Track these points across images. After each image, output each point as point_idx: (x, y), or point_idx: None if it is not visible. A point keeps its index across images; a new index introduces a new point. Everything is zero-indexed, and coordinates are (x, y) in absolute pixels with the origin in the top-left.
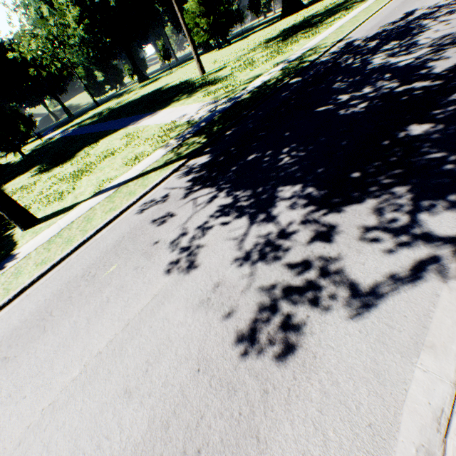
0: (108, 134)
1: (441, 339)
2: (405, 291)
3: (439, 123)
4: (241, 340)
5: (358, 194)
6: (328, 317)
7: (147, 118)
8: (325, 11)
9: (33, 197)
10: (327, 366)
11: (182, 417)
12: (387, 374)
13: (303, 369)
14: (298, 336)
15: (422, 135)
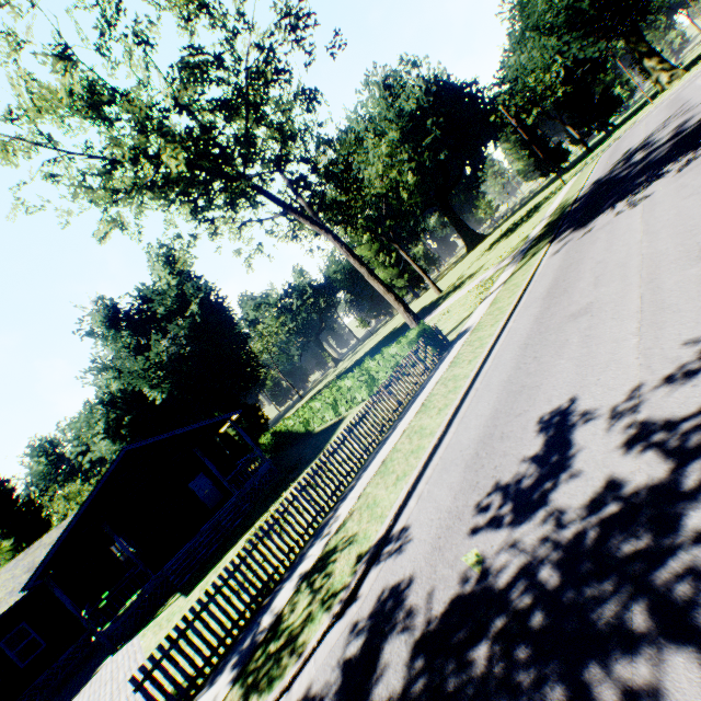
0: None
1: None
2: None
3: None
4: None
5: None
6: None
7: (429, 316)
8: (523, 216)
9: None
10: None
11: None
12: None
13: None
14: None
15: None
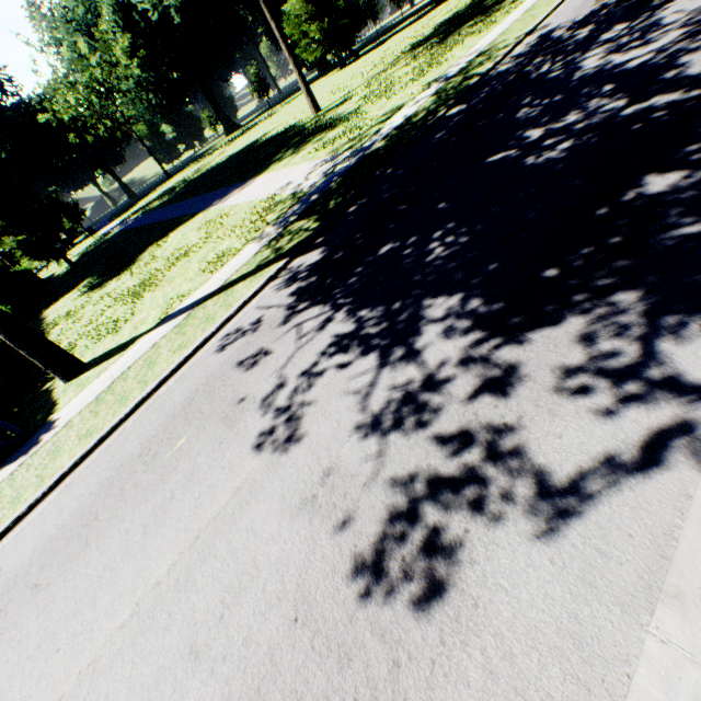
0: (182, 222)
1: (694, 581)
2: (630, 488)
3: (698, 169)
4: (360, 571)
5: (554, 307)
6: (499, 533)
7: (236, 193)
8: None
9: (81, 328)
10: (495, 623)
11: (270, 700)
12: (597, 644)
13: (456, 626)
14: (450, 567)
15: (667, 194)
